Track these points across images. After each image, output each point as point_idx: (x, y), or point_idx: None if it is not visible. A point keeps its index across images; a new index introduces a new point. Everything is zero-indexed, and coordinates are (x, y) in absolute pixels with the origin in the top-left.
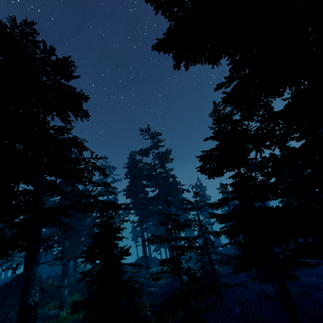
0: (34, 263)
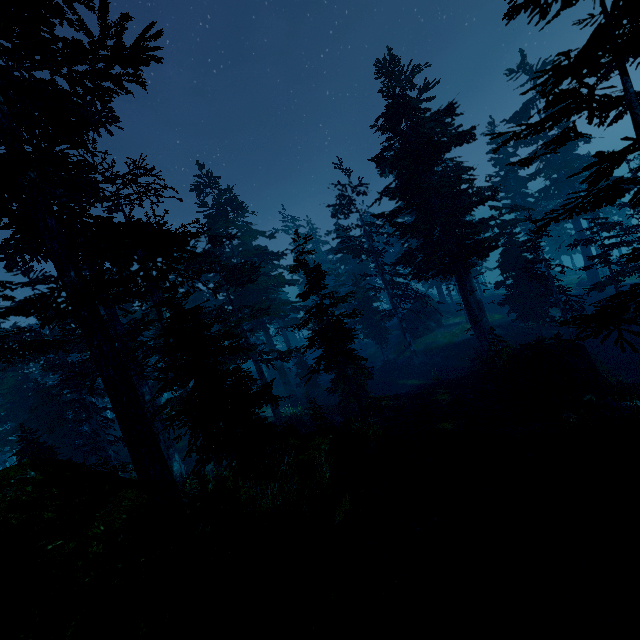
0: (470, 278)
